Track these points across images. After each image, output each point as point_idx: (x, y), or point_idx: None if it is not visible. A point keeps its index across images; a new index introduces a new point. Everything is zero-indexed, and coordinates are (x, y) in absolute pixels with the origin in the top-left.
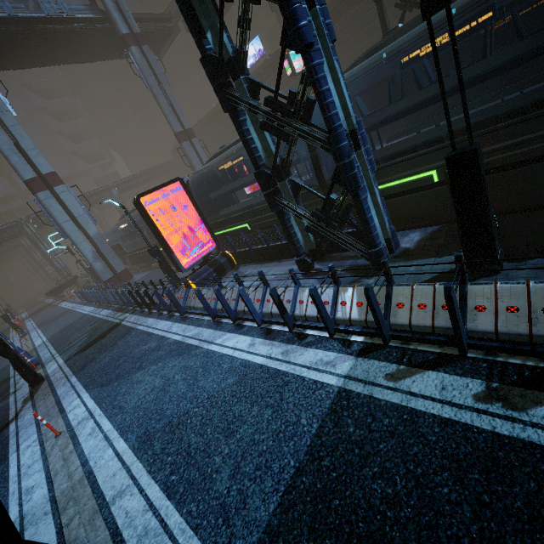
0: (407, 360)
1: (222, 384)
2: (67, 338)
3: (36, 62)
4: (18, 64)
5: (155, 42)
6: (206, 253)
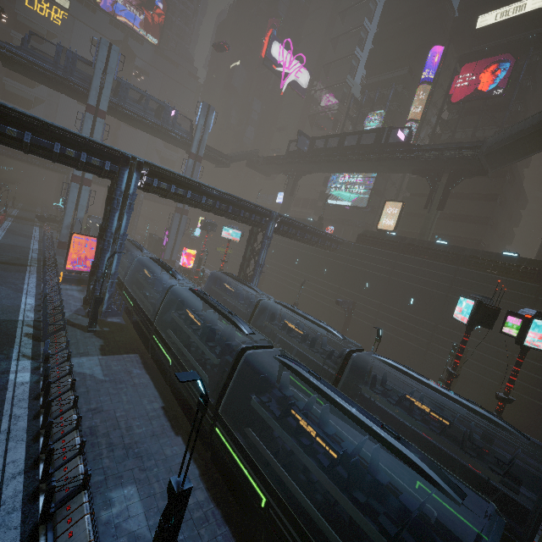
0: (36, 326)
1: (6, 303)
2: (5, 251)
3: (143, 130)
4: (133, 125)
5: (215, 161)
6: (83, 271)
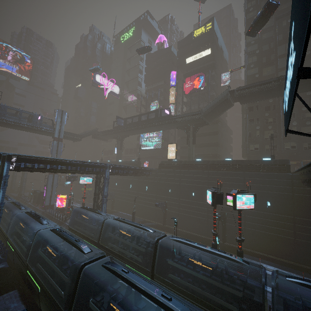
0: None
1: None
2: None
3: (20, 129)
4: (13, 128)
5: (71, 139)
6: None
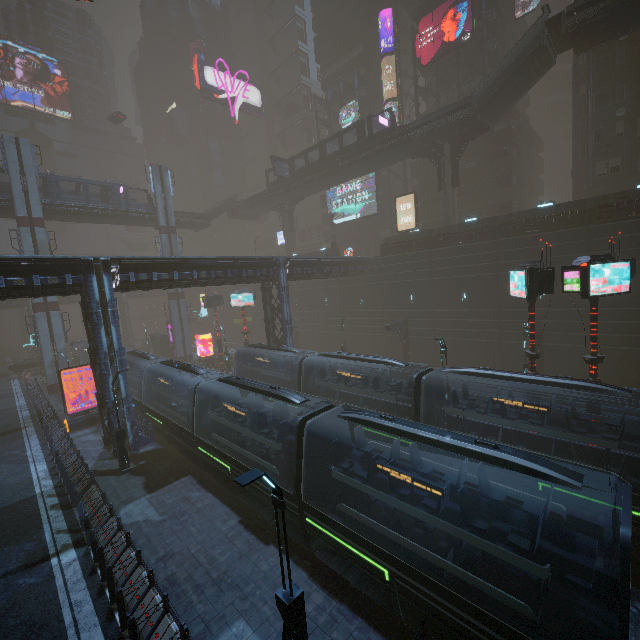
0: (59, 492)
1: (14, 482)
2: None
3: (95, 222)
4: (81, 221)
5: (191, 225)
6: (90, 408)
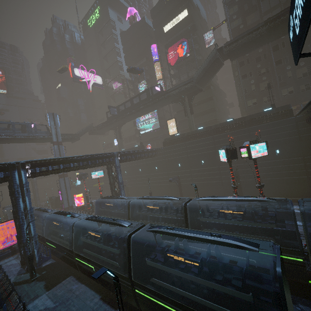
0: None
1: None
2: None
3: (18, 142)
4: (10, 142)
5: (70, 140)
6: (13, 244)
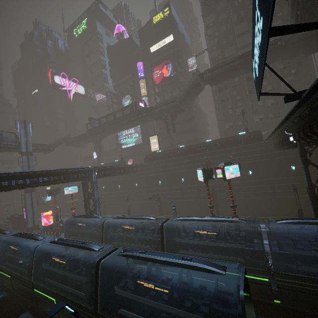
0: None
1: None
2: None
3: None
4: None
5: (42, 150)
6: None
